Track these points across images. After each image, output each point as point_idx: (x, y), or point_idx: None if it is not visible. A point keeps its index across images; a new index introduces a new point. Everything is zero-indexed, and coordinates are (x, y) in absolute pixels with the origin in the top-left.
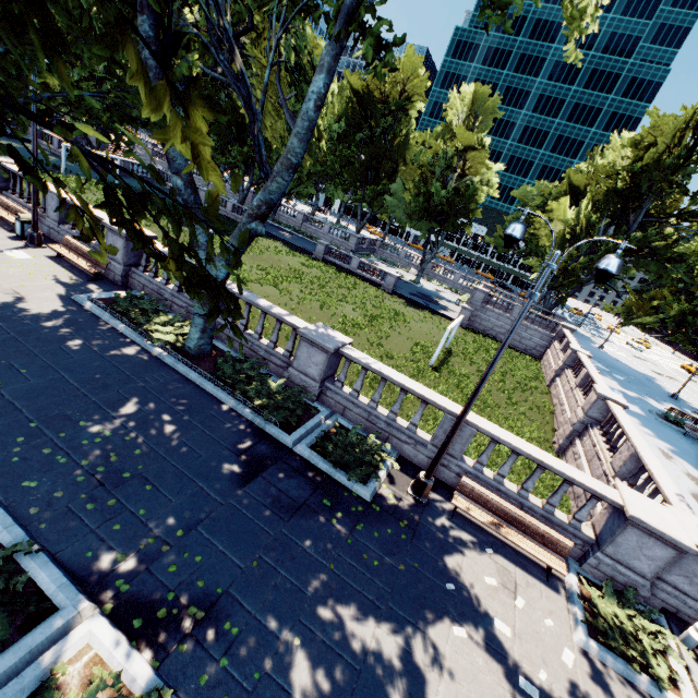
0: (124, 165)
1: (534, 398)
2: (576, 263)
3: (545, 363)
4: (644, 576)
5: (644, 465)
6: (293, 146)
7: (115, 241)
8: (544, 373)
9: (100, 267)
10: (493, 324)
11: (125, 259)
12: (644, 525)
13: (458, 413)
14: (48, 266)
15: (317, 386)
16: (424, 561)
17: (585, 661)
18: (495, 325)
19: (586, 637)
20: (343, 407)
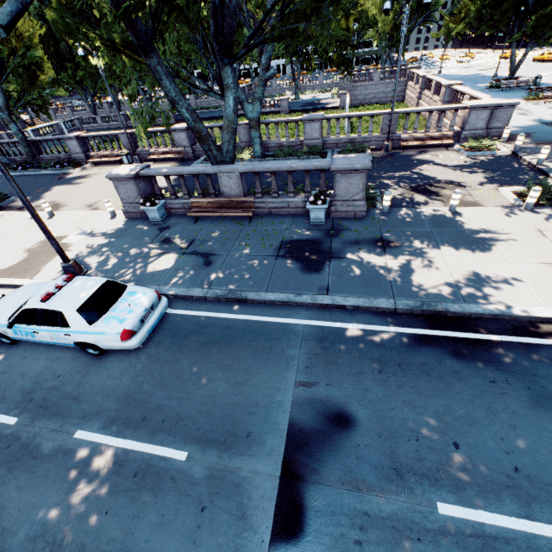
0: (57, 128)
1: (411, 119)
2: (401, 15)
3: (408, 100)
4: (482, 129)
5: (474, 97)
6: (271, 22)
7: (179, 136)
8: (410, 106)
9: (181, 153)
10: (364, 95)
11: (189, 143)
12: (475, 107)
13: (388, 112)
14: (160, 166)
15: (321, 141)
16: (402, 161)
17: (467, 157)
18: (366, 95)
19: (466, 153)
20: (335, 145)
